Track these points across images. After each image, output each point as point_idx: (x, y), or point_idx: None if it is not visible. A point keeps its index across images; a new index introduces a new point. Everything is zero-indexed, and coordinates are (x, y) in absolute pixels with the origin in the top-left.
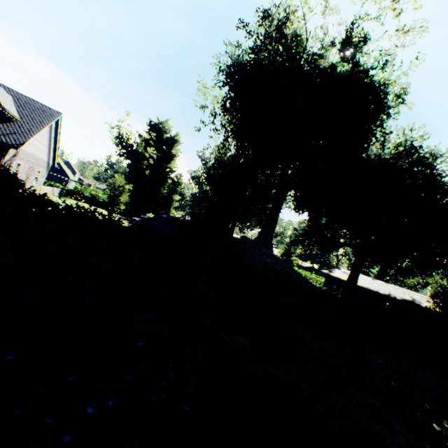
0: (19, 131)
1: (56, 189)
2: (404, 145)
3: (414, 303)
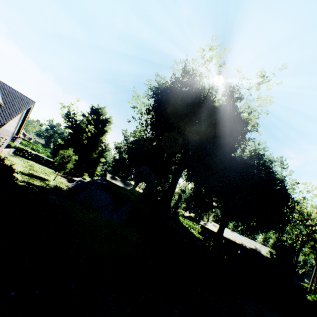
0: (2, 115)
1: (12, 149)
2: (254, 152)
3: (257, 251)
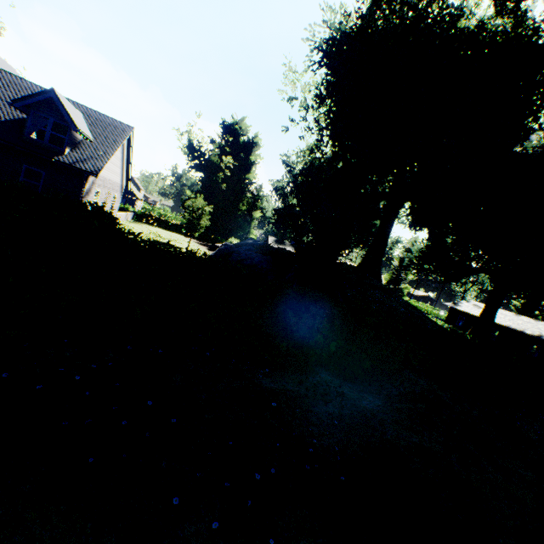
0: (96, 155)
1: (129, 214)
2: None
3: None
